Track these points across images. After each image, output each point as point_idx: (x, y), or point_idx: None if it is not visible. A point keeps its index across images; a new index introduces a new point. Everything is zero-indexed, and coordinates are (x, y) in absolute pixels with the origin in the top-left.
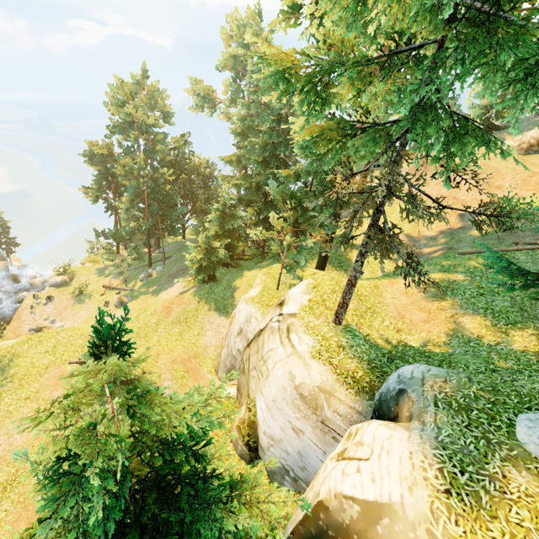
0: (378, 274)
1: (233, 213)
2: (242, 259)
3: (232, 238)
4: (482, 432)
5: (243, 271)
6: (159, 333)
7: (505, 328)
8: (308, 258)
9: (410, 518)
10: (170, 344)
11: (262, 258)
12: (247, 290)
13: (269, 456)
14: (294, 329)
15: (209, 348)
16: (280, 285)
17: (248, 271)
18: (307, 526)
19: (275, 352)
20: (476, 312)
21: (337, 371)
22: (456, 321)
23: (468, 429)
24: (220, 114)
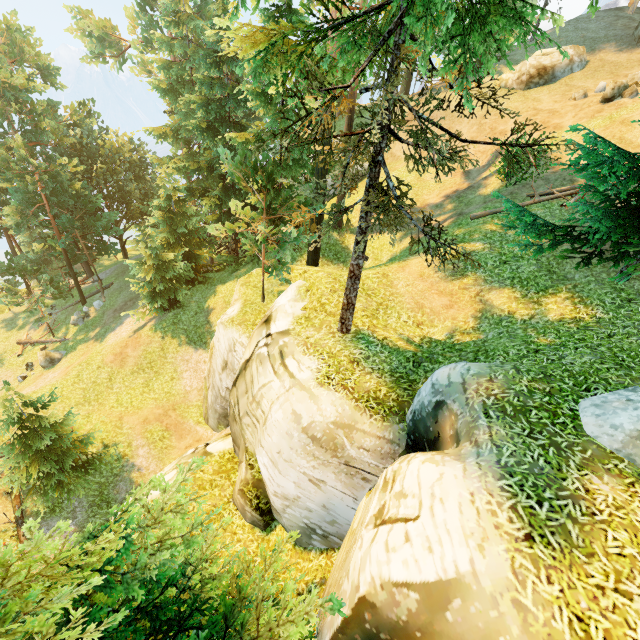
0: (383, 260)
1: (184, 210)
2: (212, 271)
3: (191, 245)
4: (549, 437)
5: (216, 286)
6: (116, 389)
7: (537, 296)
8: (296, 254)
9: (488, 590)
10: (135, 400)
11: (237, 266)
12: (225, 309)
13: (288, 519)
14: (289, 352)
15: (190, 393)
16: (266, 296)
17: (222, 285)
18: (350, 634)
19: (270, 388)
20: (503, 285)
21: (354, 396)
22: (483, 299)
23: (532, 438)
24: (134, 67)
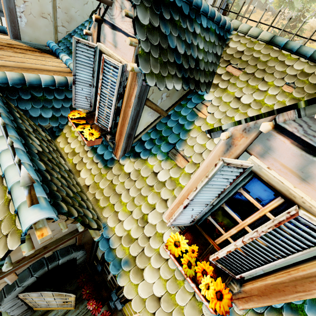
0: None
1: None
2: None
3: None
4: None
5: None
6: None
7: None
8: None
9: None
10: None
11: None
12: None
13: None
14: None
15: None
16: None
17: None
18: None
19: None
20: None
21: None
22: None
23: None
24: None
